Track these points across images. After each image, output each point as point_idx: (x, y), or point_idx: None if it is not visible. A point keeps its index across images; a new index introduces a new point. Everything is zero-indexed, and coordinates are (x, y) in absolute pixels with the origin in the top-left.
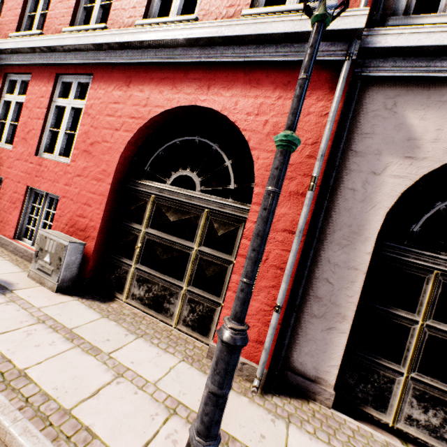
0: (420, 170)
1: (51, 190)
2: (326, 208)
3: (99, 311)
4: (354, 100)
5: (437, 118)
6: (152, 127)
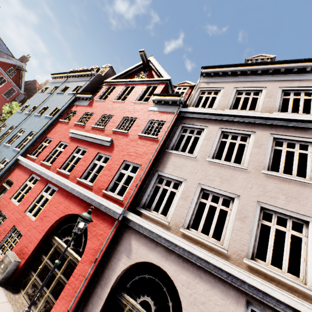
0: (129, 263)
1: (22, 230)
2: (103, 269)
3: (9, 298)
4: (121, 231)
5: (138, 245)
6: (67, 216)
